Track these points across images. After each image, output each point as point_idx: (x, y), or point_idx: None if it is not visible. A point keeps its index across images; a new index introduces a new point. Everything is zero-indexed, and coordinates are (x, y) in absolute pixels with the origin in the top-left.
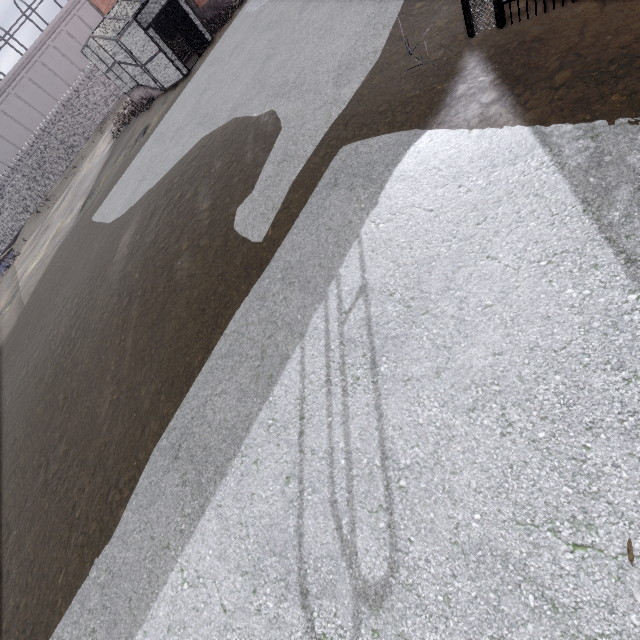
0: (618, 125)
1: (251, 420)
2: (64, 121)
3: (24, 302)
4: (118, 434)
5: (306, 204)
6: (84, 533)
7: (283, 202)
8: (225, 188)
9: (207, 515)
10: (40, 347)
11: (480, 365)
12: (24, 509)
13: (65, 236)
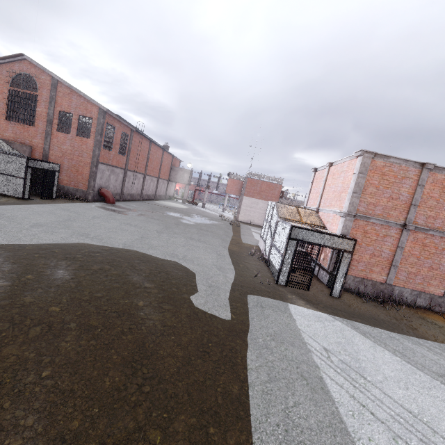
0: (349, 320)
1: (338, 415)
2: None
3: None
4: None
5: (249, 310)
6: None
7: (230, 304)
8: (165, 282)
9: None
10: None
11: (392, 375)
12: None
13: None
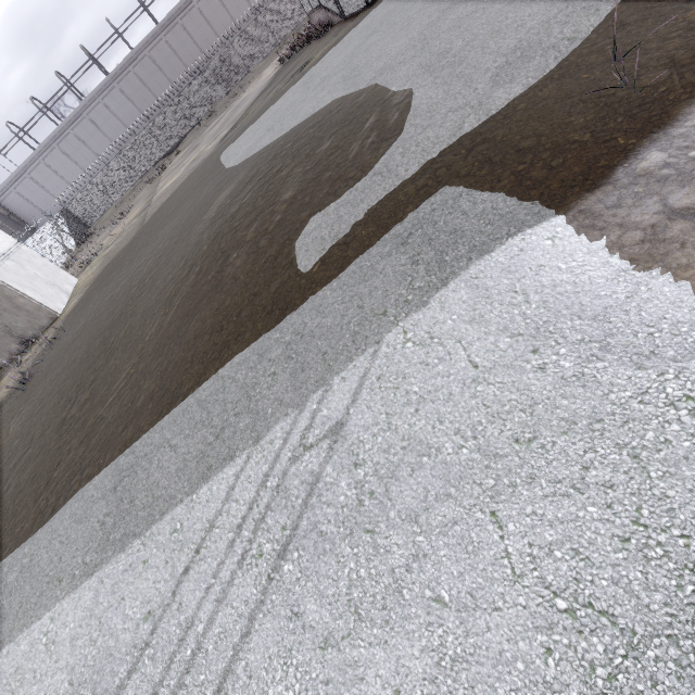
0: None
1: (170, 506)
2: (248, 32)
3: (145, 220)
4: (113, 416)
5: (365, 251)
6: (46, 499)
7: (348, 234)
8: (314, 181)
9: (92, 580)
10: (129, 276)
11: (372, 689)
12: (44, 434)
13: (199, 164)
